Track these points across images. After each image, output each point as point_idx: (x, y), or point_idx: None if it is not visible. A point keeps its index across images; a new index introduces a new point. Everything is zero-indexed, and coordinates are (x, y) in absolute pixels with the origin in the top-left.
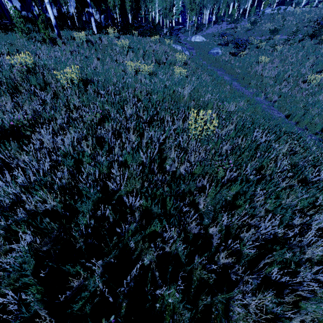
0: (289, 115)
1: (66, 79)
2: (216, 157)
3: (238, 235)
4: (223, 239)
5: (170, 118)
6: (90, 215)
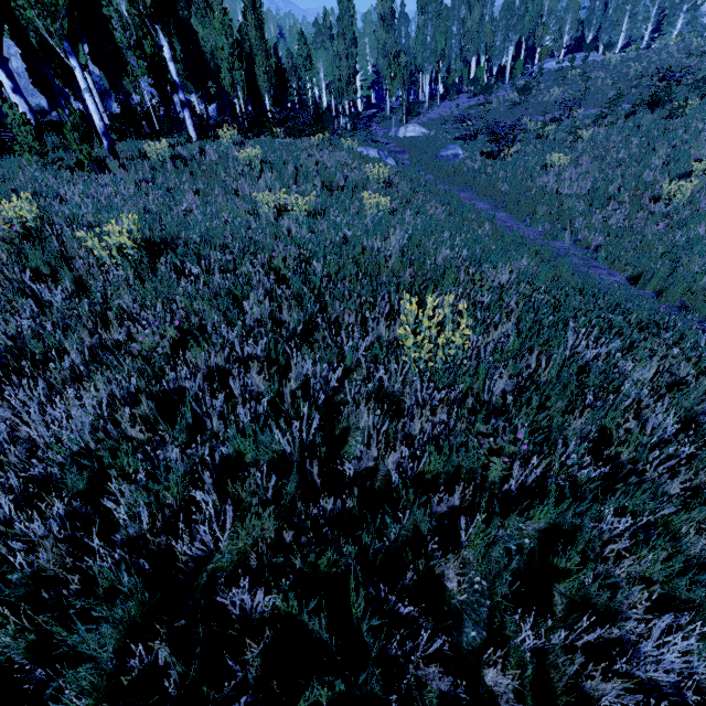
0: (636, 277)
1: (108, 248)
2: (479, 425)
3: (575, 683)
4: (531, 705)
5: (356, 318)
6: (114, 665)
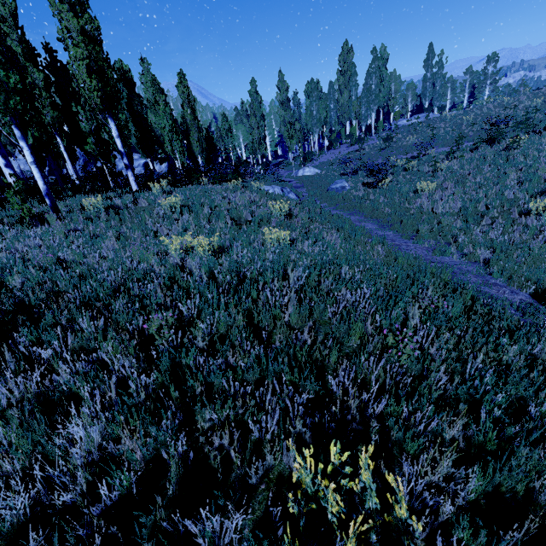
0: (540, 294)
1: None
2: None
3: None
4: None
5: (236, 424)
6: None
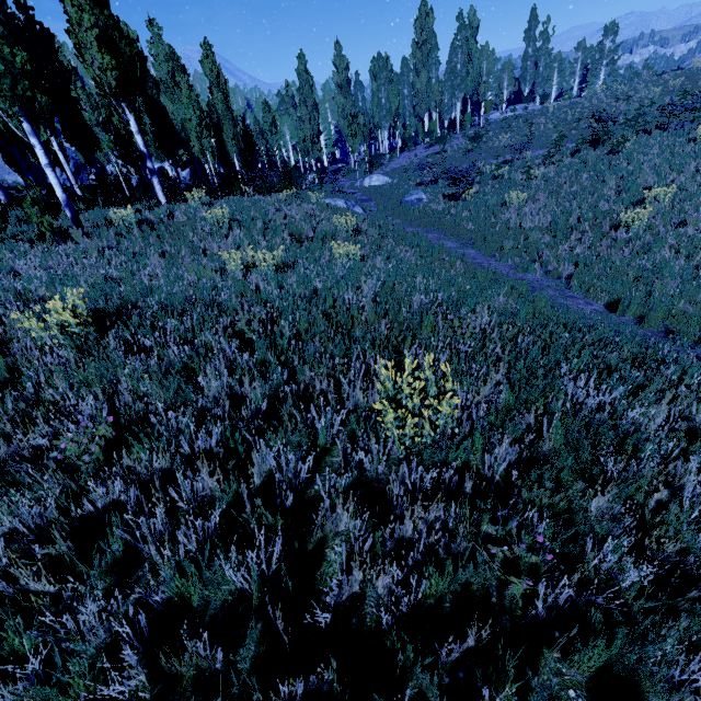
0: (614, 304)
1: (50, 327)
2: (485, 526)
3: None
4: None
5: (330, 382)
6: None
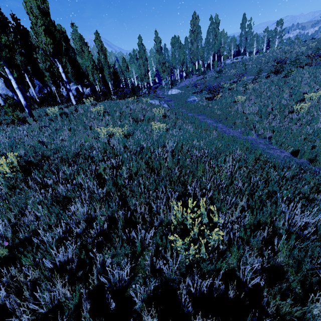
0: (295, 152)
1: None
2: None
3: None
4: None
5: (146, 206)
6: None
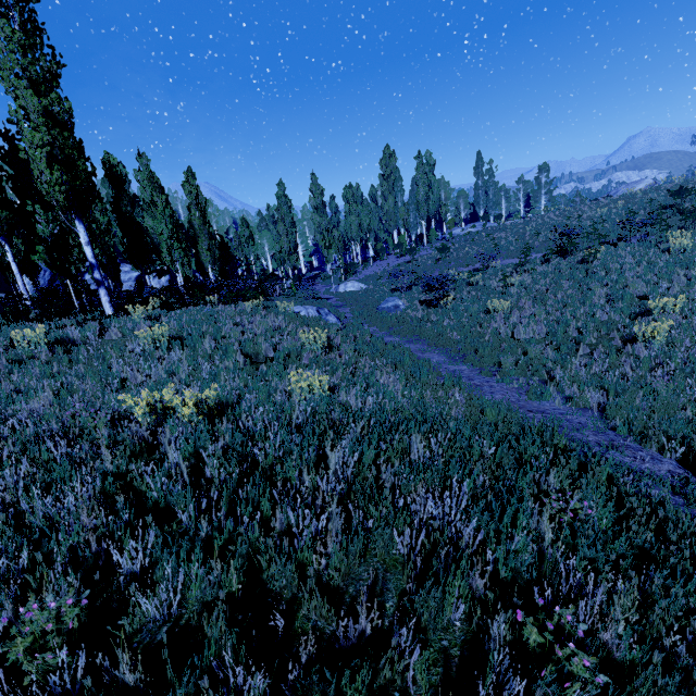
0: (691, 459)
1: None
2: None
3: None
4: None
5: None
6: None
